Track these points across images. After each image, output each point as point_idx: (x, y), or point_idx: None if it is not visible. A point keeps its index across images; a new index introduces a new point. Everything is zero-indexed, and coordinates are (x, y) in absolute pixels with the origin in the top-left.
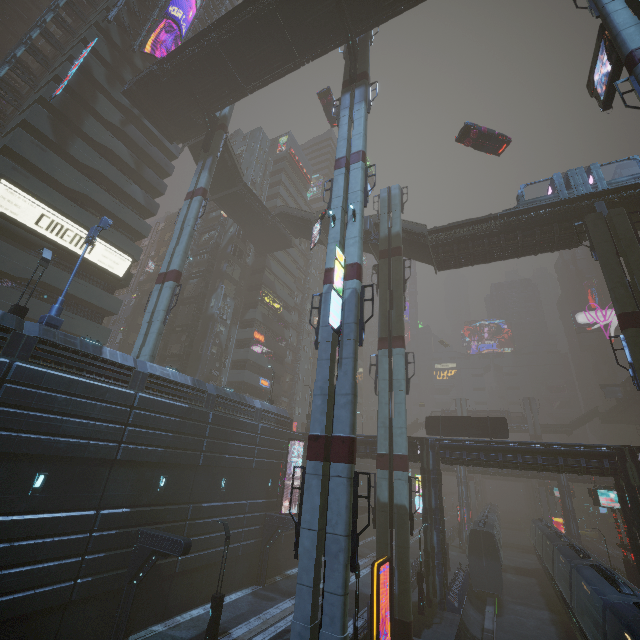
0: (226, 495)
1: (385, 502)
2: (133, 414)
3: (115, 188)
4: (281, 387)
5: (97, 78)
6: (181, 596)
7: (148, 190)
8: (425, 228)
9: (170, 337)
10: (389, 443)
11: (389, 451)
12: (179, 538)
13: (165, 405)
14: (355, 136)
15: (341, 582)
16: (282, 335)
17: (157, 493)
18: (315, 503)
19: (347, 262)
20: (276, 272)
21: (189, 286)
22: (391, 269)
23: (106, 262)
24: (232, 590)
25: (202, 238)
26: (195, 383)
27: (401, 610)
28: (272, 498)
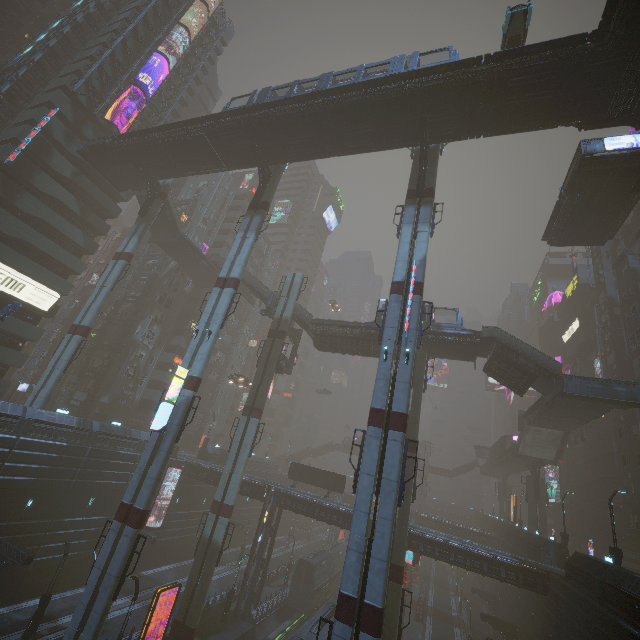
0: (92, 511)
1: (206, 538)
2: (12, 453)
3: (57, 231)
4: (194, 405)
5: (56, 136)
6: (31, 587)
7: (91, 230)
8: (311, 317)
9: (95, 352)
10: (223, 493)
11: (221, 500)
12: (25, 552)
13: (44, 445)
14: (237, 262)
15: (103, 606)
16: None
17: (24, 511)
18: (108, 551)
19: (191, 373)
20: None
21: (124, 306)
22: (272, 348)
23: (34, 299)
24: (82, 584)
25: (147, 262)
26: (80, 423)
27: (191, 619)
28: None
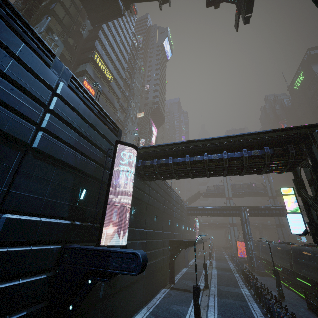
0: None
1: None
2: None
3: None
4: None
5: None
6: None
7: None
8: None
9: None
10: None
11: None
12: None
13: None
14: None
15: None
16: (112, 102)
17: None
18: None
19: None
20: (108, 50)
21: None
22: None
23: None
24: None
25: None
26: None
27: None
28: (84, 222)
